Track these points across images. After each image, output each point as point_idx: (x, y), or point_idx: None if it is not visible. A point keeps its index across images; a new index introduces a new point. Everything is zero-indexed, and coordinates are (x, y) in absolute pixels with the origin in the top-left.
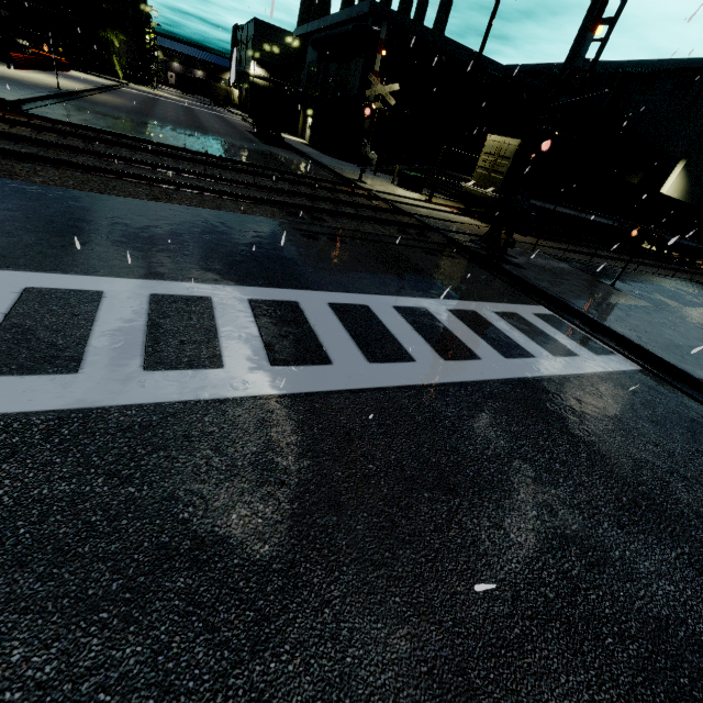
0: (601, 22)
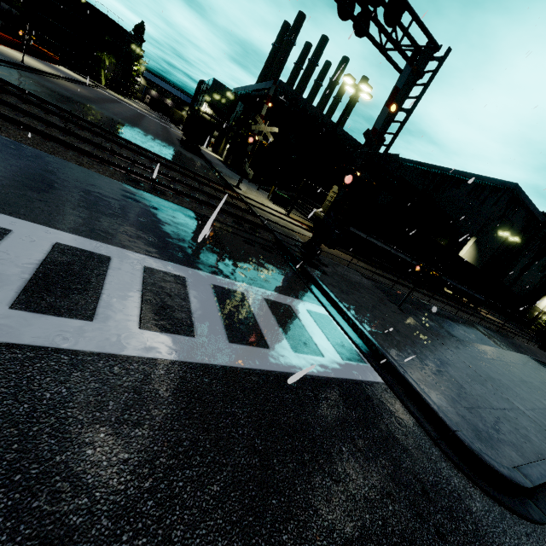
0: (401, 110)
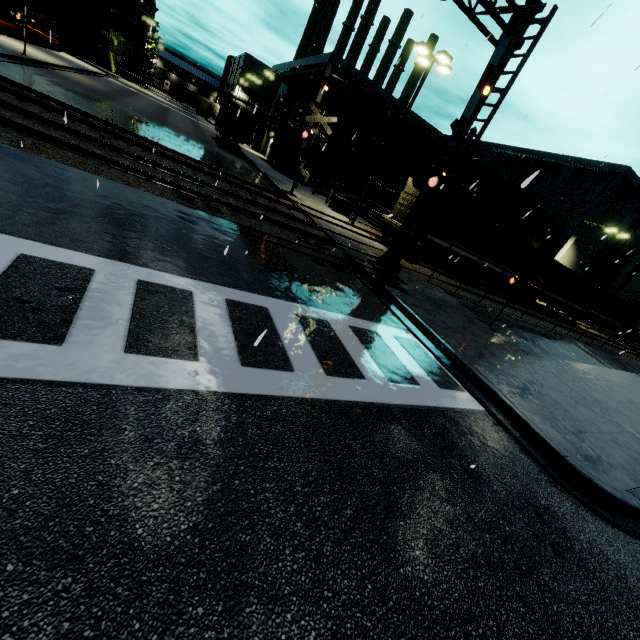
0: (494, 90)
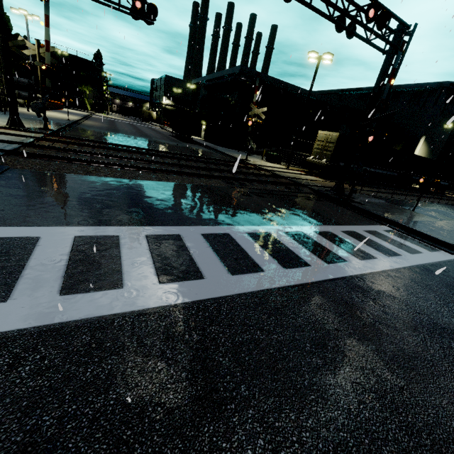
0: (388, 76)
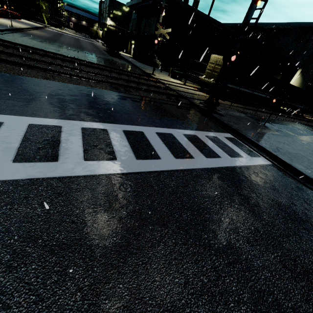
0: (261, 0)
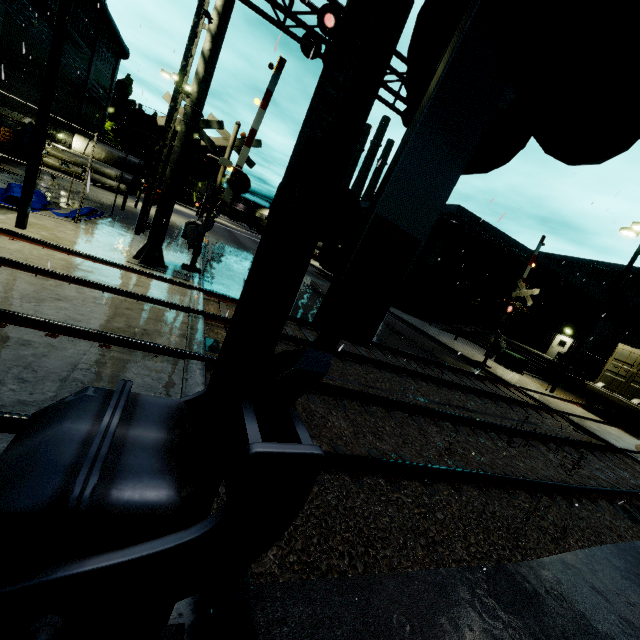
0: None
